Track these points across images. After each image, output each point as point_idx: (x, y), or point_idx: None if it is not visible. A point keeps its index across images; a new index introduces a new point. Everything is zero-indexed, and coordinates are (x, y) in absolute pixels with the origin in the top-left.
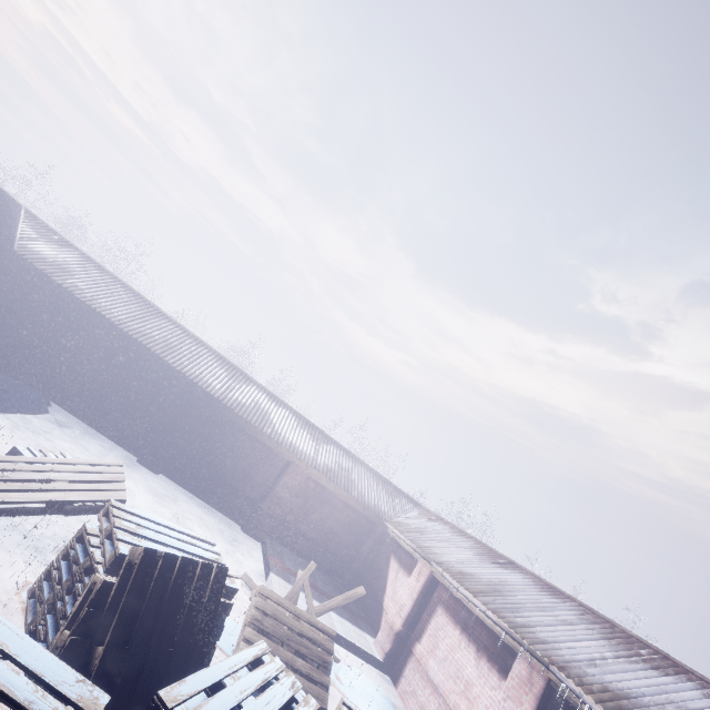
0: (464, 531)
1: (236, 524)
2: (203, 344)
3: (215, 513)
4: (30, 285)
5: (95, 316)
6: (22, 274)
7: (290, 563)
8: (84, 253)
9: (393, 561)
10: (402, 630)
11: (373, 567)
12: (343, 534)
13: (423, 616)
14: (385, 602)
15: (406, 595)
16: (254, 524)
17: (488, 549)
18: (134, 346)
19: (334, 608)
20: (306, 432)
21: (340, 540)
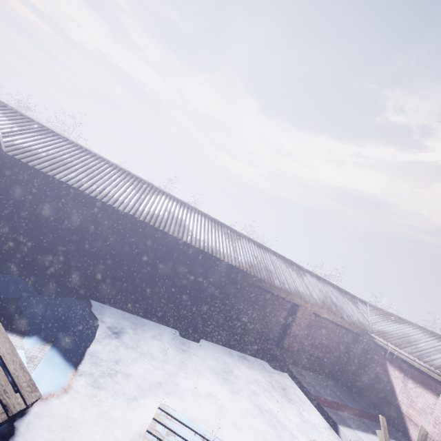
0: (436, 333)
1: (263, 360)
2: (194, 210)
3: (247, 358)
4: (32, 187)
5: (110, 210)
6: (20, 177)
7: (319, 389)
8: (67, 139)
9: (392, 369)
10: None
11: (365, 368)
12: (337, 347)
13: None
14: (404, 409)
15: None
16: (280, 360)
17: None
18: (154, 233)
19: None
20: (291, 270)
21: (335, 352)
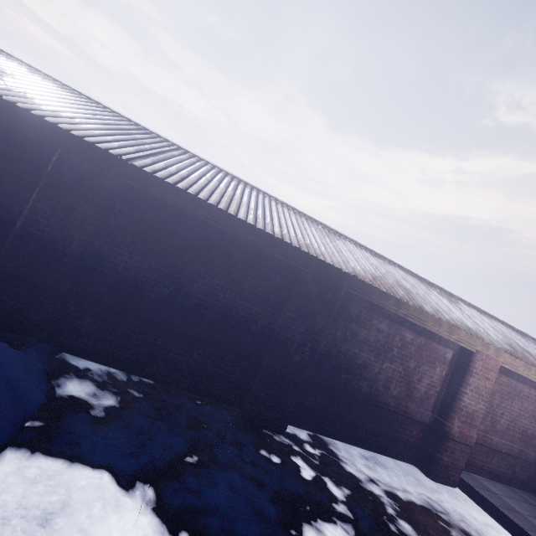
0: None
1: (407, 464)
2: (256, 190)
3: (380, 460)
4: None
5: (75, 148)
6: None
7: None
8: (16, 58)
9: None
10: None
11: None
12: None
13: None
14: None
15: None
16: (445, 464)
17: None
18: (175, 201)
19: None
20: (435, 293)
21: None
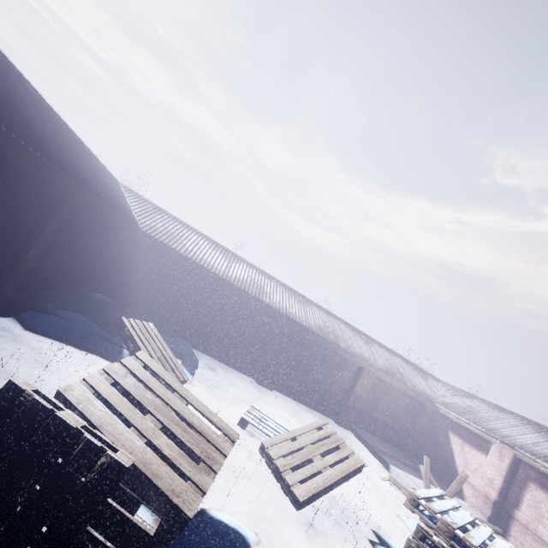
0: (500, 407)
1: (328, 418)
2: (270, 277)
3: (314, 412)
4: (153, 255)
5: (208, 274)
6: (146, 246)
7: (380, 446)
8: (171, 215)
9: (453, 436)
10: (498, 500)
11: (430, 438)
12: (402, 415)
13: (512, 488)
14: (460, 471)
15: (492, 471)
16: (344, 418)
17: (536, 425)
18: (240, 294)
19: (456, 493)
20: (358, 338)
21: (400, 420)
